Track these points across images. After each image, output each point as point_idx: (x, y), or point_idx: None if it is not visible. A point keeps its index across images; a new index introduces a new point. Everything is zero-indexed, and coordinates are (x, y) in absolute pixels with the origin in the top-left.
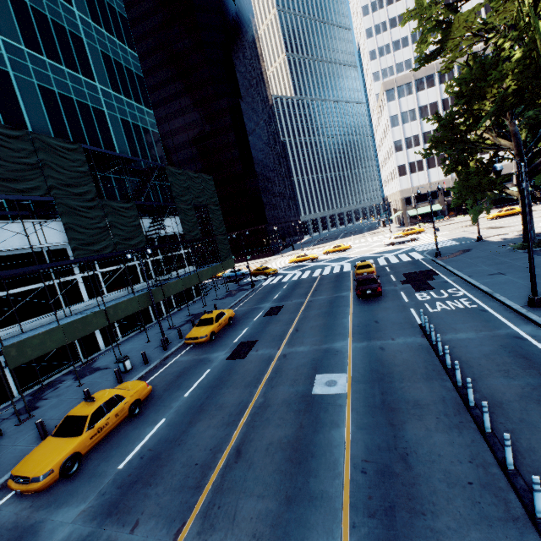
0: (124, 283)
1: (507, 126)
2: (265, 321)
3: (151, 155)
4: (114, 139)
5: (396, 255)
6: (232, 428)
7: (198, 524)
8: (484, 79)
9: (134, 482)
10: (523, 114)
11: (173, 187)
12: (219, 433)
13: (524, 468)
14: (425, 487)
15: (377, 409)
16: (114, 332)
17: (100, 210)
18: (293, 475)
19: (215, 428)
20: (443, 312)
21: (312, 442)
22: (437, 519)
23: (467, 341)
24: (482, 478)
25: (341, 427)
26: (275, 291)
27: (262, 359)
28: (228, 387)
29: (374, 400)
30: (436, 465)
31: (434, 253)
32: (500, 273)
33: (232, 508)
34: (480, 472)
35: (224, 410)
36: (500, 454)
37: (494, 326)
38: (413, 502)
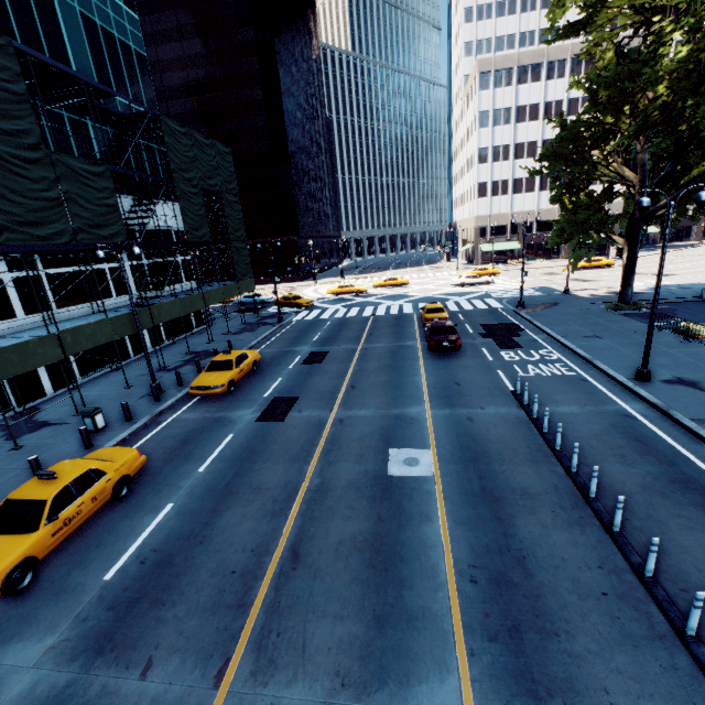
0: (86, 296)
1: (633, 152)
2: (305, 371)
3: (134, 92)
4: (69, 47)
5: (468, 300)
6: (281, 521)
7: (250, 660)
8: (631, 80)
9: (136, 600)
10: (652, 141)
11: (172, 153)
12: (261, 526)
13: (661, 575)
14: (553, 600)
15: (477, 498)
16: (69, 369)
17: (48, 168)
18: (380, 586)
19: (255, 520)
20: (538, 378)
21: (398, 541)
22: (574, 640)
23: (572, 416)
24: (617, 588)
25: (435, 521)
26: (314, 330)
27: (310, 424)
28: (265, 461)
29: (471, 486)
30: (561, 571)
31: (515, 302)
32: (596, 336)
33: (298, 635)
34: (614, 580)
35: (264, 494)
36: (634, 558)
37: (599, 400)
38: (542, 620)
